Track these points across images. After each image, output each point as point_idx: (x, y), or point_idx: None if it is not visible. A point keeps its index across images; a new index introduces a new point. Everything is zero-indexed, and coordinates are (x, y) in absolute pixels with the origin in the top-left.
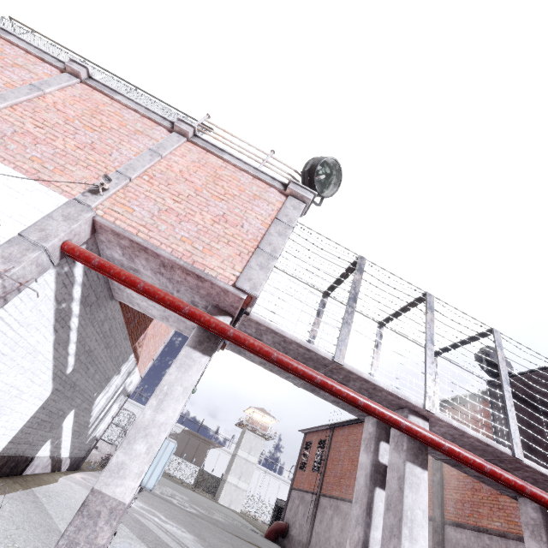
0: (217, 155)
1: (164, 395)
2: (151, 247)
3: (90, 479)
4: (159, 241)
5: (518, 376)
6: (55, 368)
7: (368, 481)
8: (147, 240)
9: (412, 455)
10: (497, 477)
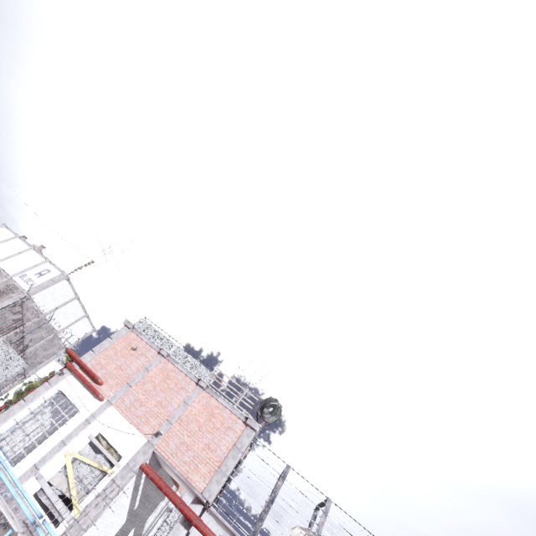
0: (216, 398)
1: None
2: (172, 467)
3: None
4: (176, 463)
5: None
6: (129, 509)
7: None
8: (171, 463)
9: None
10: None
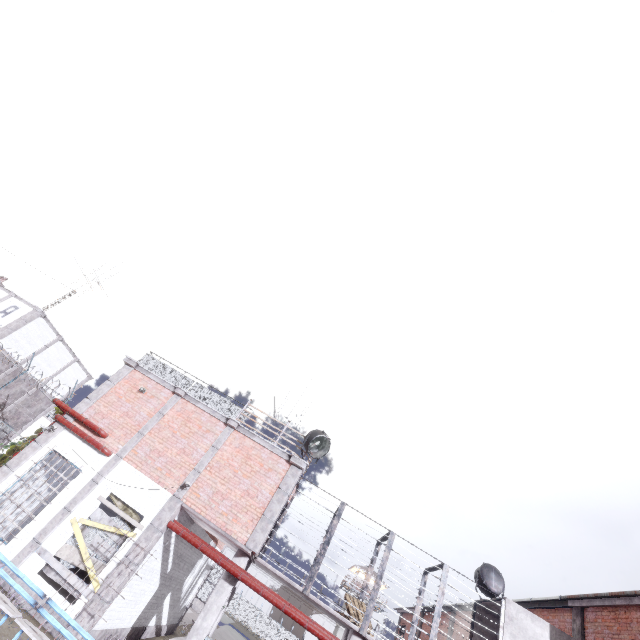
0: (250, 438)
1: (208, 610)
2: (206, 521)
3: None
4: (211, 516)
5: (489, 602)
6: (161, 573)
7: None
8: (205, 516)
9: None
10: None
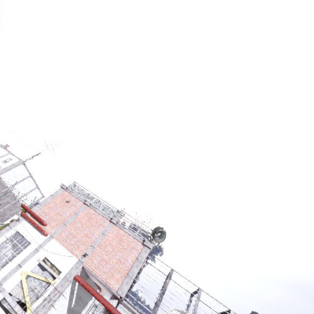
0: (123, 229)
1: None
2: (96, 276)
3: None
4: (98, 273)
5: None
6: (68, 307)
7: None
8: (95, 273)
9: None
10: None
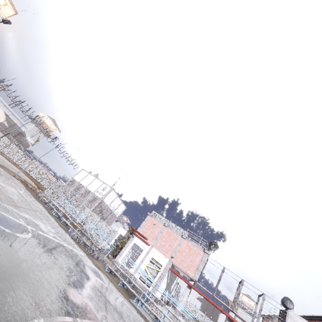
0: (190, 242)
1: (184, 295)
2: (180, 269)
3: (171, 308)
4: (181, 267)
5: (284, 310)
6: (166, 283)
7: None
8: (179, 267)
9: (228, 319)
10: None
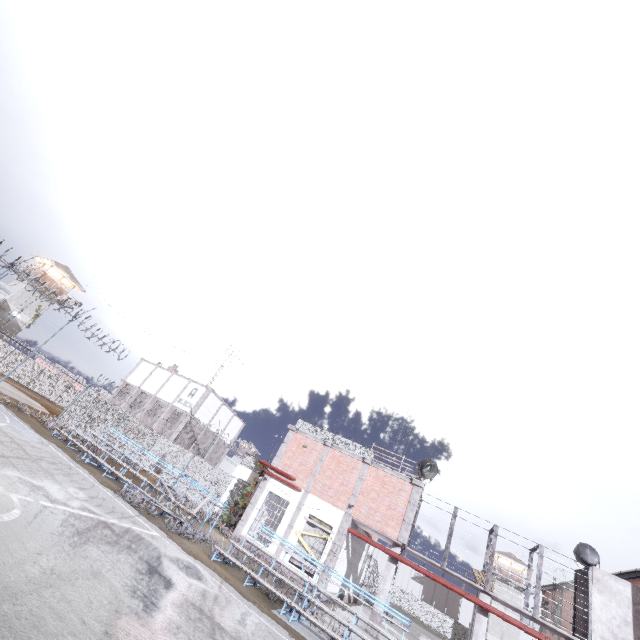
0: (382, 469)
1: (385, 579)
2: (369, 527)
3: (364, 609)
4: (371, 523)
5: (583, 570)
6: (347, 560)
7: (472, 620)
8: (368, 524)
9: (480, 610)
10: (509, 622)
